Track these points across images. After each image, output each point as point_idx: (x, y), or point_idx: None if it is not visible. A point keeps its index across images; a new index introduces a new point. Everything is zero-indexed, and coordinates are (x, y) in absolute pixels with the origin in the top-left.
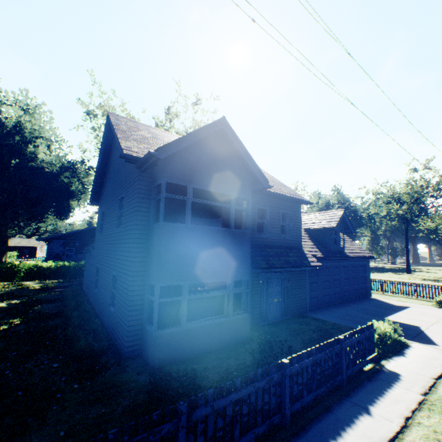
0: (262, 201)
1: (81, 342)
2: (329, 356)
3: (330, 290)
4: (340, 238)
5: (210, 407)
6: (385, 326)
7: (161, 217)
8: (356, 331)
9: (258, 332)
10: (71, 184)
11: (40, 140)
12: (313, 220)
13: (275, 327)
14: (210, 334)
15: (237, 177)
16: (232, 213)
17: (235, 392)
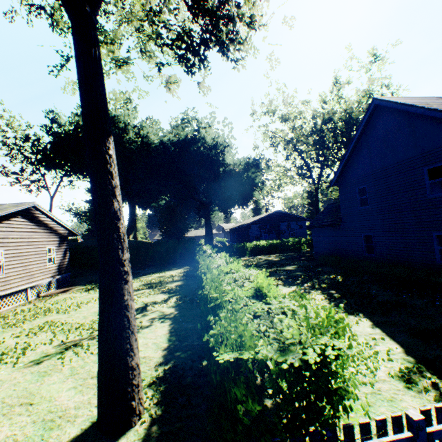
0: None
1: None
2: None
3: None
4: None
5: None
6: None
7: None
8: None
9: None
10: (255, 178)
11: (225, 149)
12: None
13: None
14: None
15: None
16: None
17: None
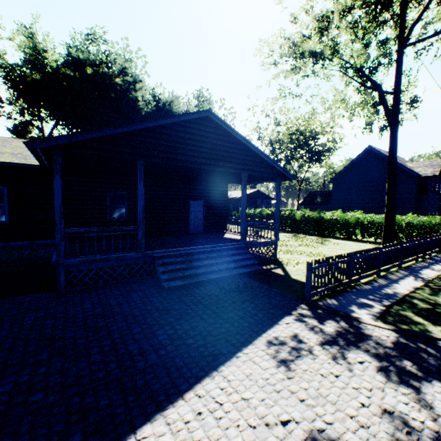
0: None
1: None
2: None
3: None
4: None
5: None
6: None
7: (429, 194)
8: None
9: None
10: None
11: None
12: None
13: None
14: None
15: (439, 177)
16: (437, 191)
17: None
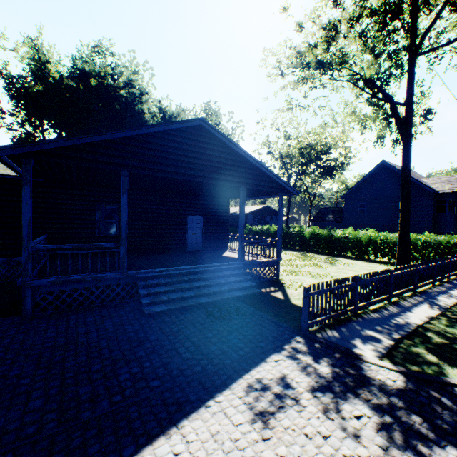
0: None
1: None
2: None
3: None
4: None
5: None
6: None
7: (447, 211)
8: None
9: None
10: None
11: None
12: None
13: None
14: None
15: None
16: (456, 208)
17: None
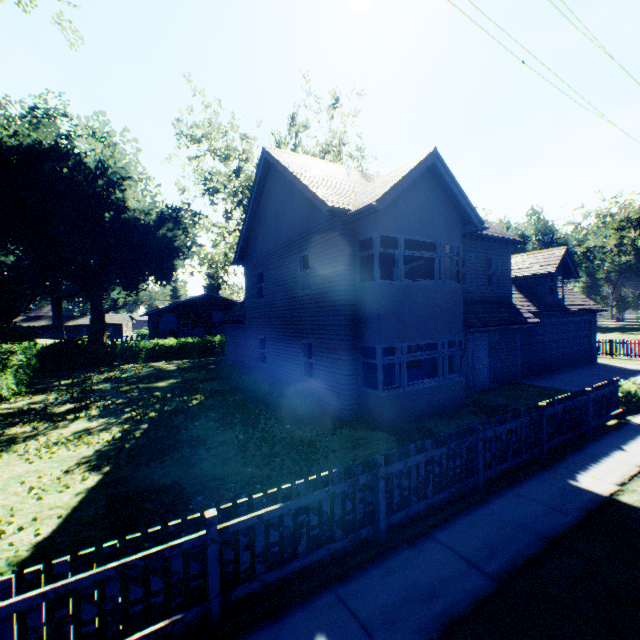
0: (465, 246)
1: (302, 407)
2: (575, 405)
3: (545, 354)
4: (558, 287)
5: (493, 431)
6: (628, 384)
7: (377, 275)
8: (600, 385)
9: (470, 399)
10: (175, 239)
11: (127, 182)
12: (520, 265)
13: (486, 394)
14: (429, 397)
15: (445, 220)
16: (442, 264)
17: (507, 423)
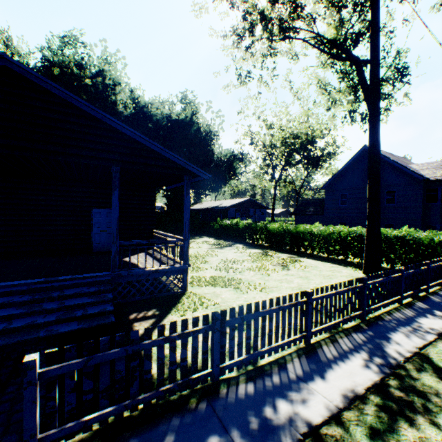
0: None
1: None
2: None
3: None
4: None
5: None
6: None
7: (440, 201)
8: None
9: None
10: (237, 169)
11: (213, 137)
12: None
13: None
14: None
15: None
16: None
17: None
